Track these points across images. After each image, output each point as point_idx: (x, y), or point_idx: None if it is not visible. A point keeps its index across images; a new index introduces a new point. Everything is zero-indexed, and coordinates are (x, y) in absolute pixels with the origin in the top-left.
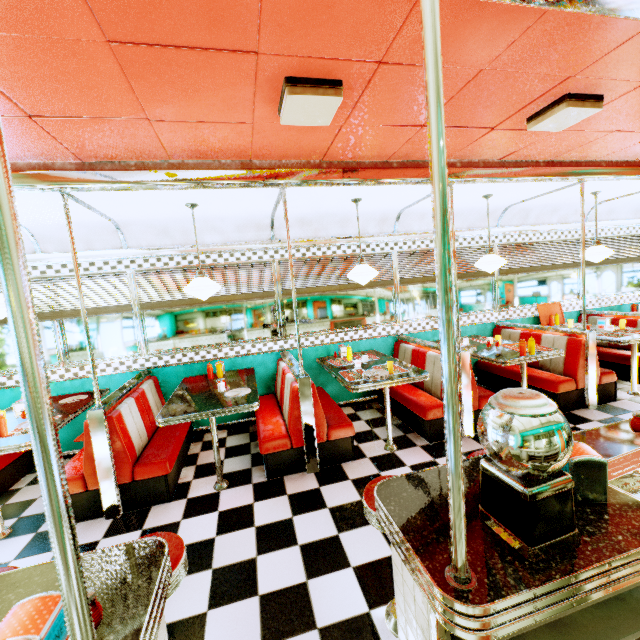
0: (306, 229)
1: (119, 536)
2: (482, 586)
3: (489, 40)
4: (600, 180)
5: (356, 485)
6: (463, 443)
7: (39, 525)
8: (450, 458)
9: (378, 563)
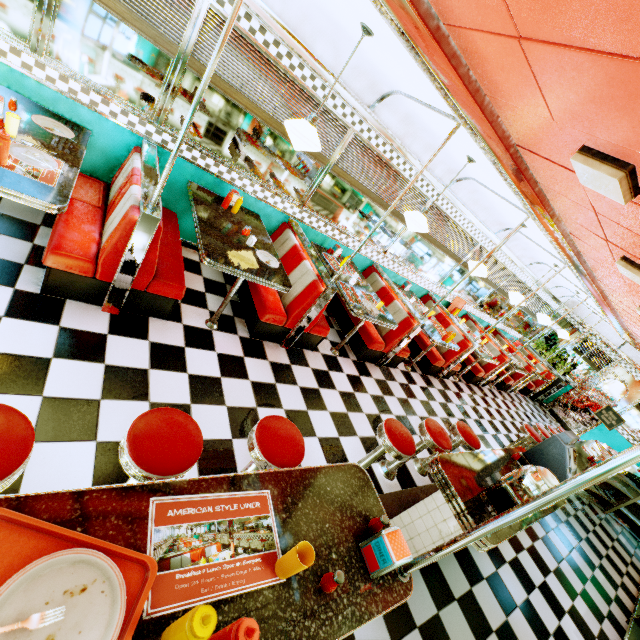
0: (402, 126)
1: (127, 339)
2: (491, 536)
3: None
4: (576, 277)
5: (315, 375)
6: (375, 371)
7: (12, 278)
8: None
9: (331, 440)
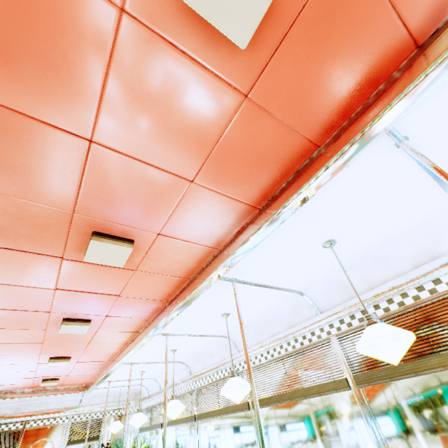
0: (199, 364)
1: None
2: None
3: (26, 346)
4: (207, 287)
5: None
6: None
7: None
8: None
9: None
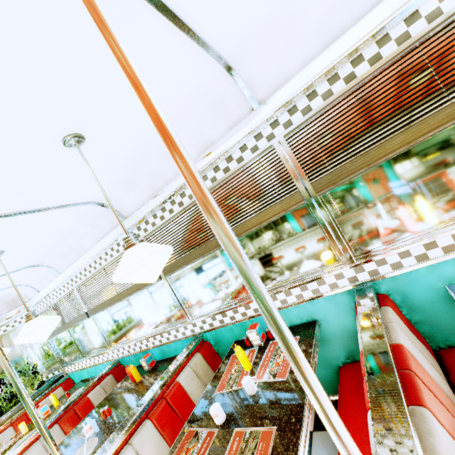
0: (141, 190)
1: None
2: None
3: None
4: None
5: None
6: None
7: None
8: None
9: None
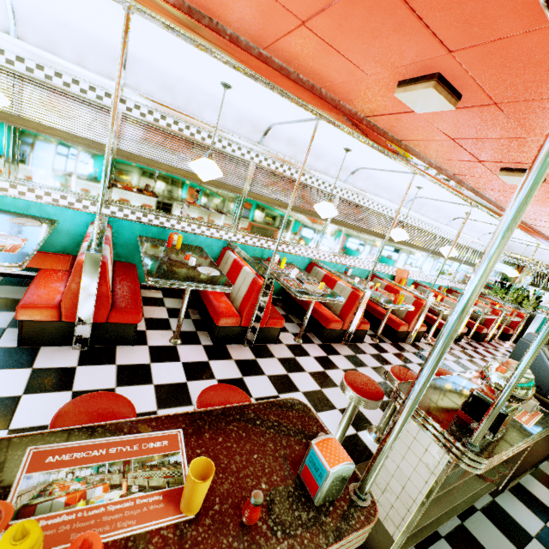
0: (289, 148)
1: (95, 366)
2: (481, 450)
3: None
4: (485, 212)
5: (281, 363)
6: (343, 348)
7: None
8: (506, 394)
9: None
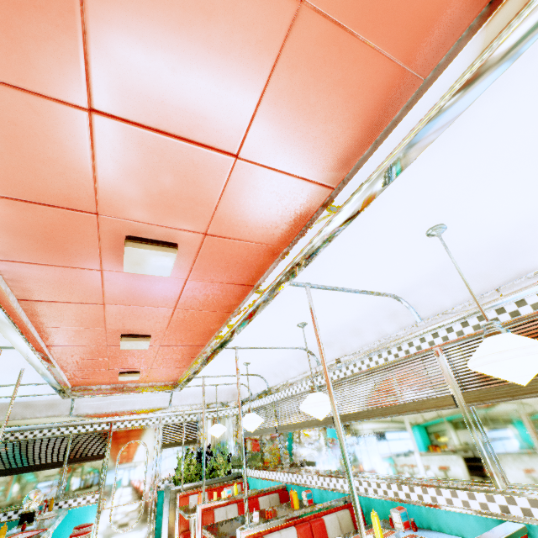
0: (334, 349)
1: None
2: None
3: (80, 309)
4: (515, 53)
5: None
6: None
7: None
8: None
9: None
